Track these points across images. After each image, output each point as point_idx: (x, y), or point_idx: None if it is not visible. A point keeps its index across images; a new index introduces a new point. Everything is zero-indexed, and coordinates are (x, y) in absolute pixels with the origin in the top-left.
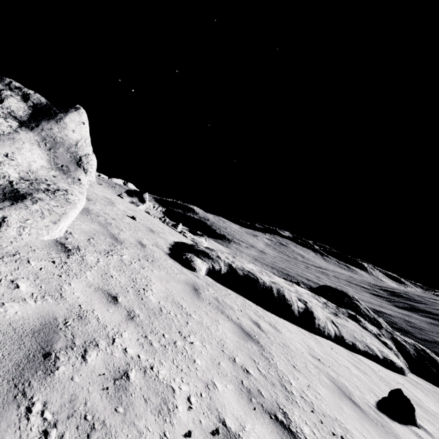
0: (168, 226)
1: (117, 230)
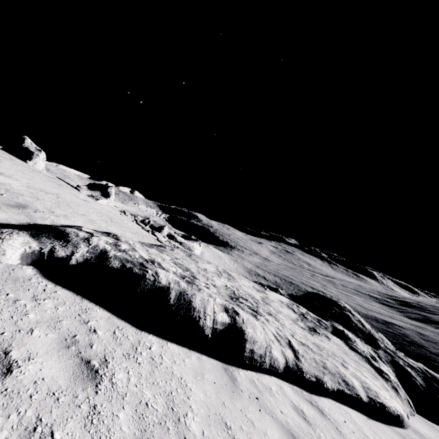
0: (138, 224)
1: None
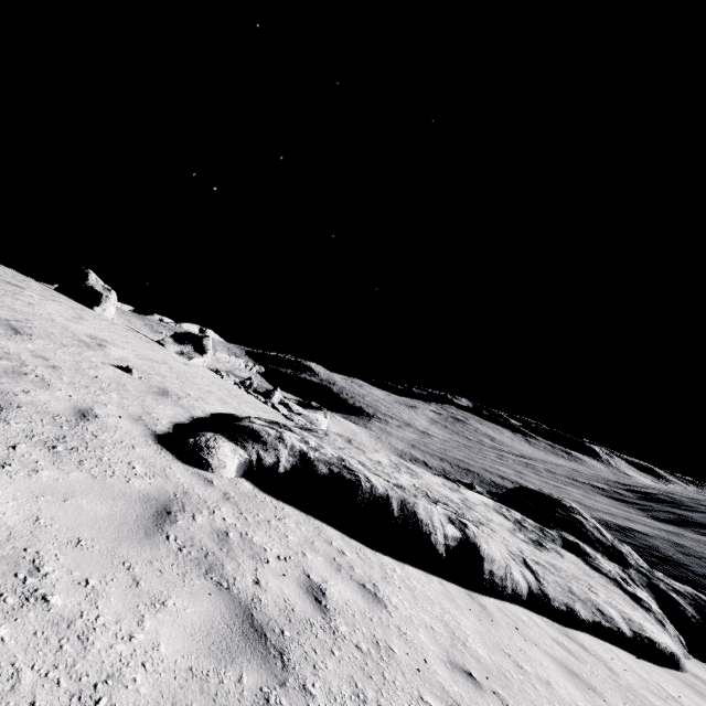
0: (247, 391)
1: (32, 385)
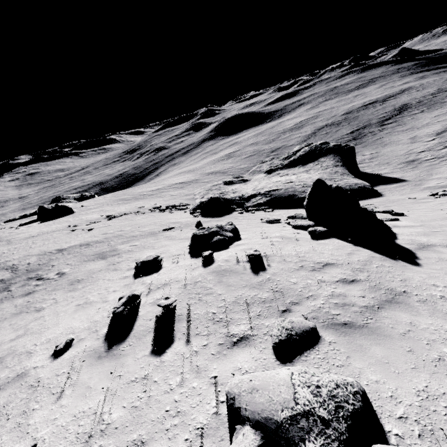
0: None
1: None
